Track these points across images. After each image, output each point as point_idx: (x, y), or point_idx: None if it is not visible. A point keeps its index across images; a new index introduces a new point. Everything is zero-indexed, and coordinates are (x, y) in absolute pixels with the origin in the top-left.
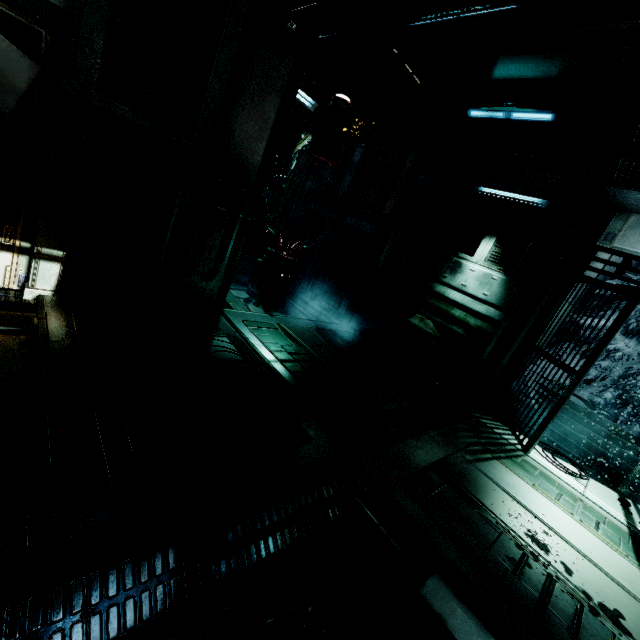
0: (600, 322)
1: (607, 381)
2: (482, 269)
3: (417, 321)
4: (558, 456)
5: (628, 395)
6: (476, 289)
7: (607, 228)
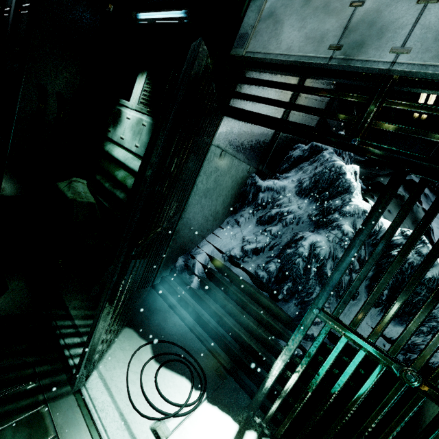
0: (279, 183)
1: (275, 249)
2: (135, 115)
3: (64, 184)
4: (177, 365)
5: (289, 266)
6: (130, 141)
7: (241, 28)
